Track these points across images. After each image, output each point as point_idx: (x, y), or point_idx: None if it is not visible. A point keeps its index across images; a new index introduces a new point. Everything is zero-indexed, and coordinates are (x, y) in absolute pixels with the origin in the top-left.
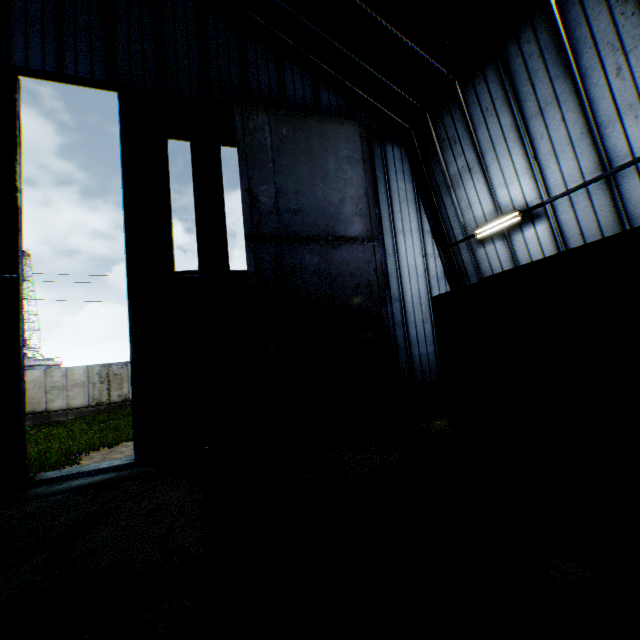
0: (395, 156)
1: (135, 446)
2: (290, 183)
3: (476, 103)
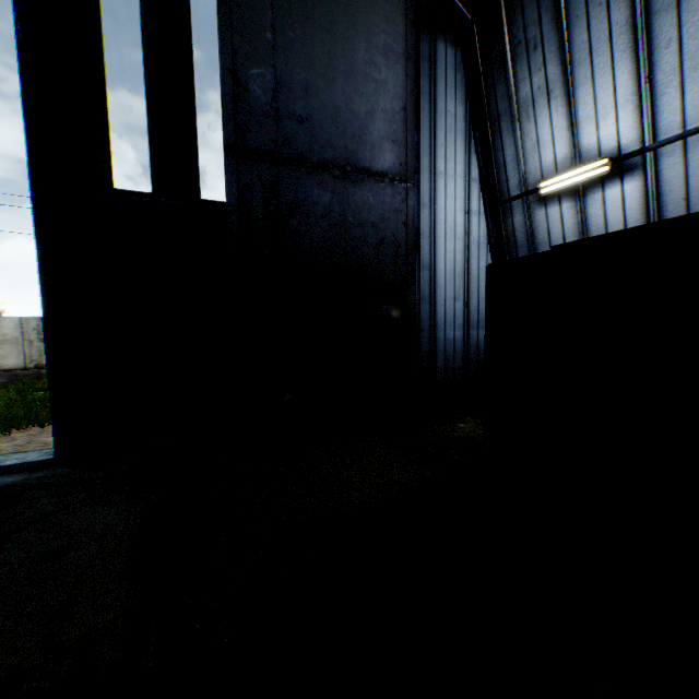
0: (448, 61)
1: (56, 439)
2: (297, 72)
3: None
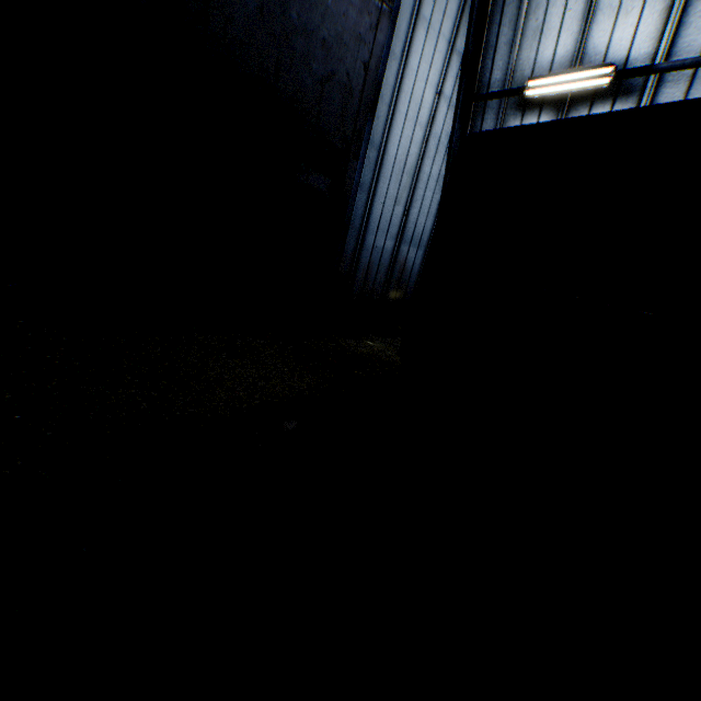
0: None
1: None
2: None
3: None
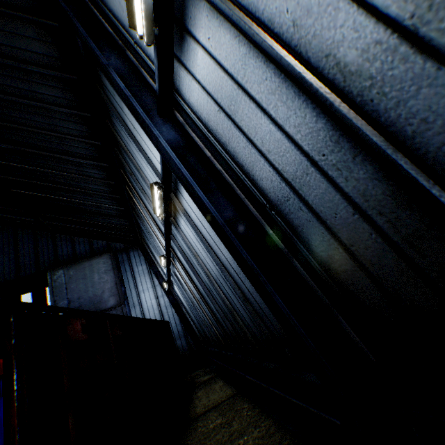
0: (135, 255)
1: None
2: (76, 295)
3: (145, 238)
